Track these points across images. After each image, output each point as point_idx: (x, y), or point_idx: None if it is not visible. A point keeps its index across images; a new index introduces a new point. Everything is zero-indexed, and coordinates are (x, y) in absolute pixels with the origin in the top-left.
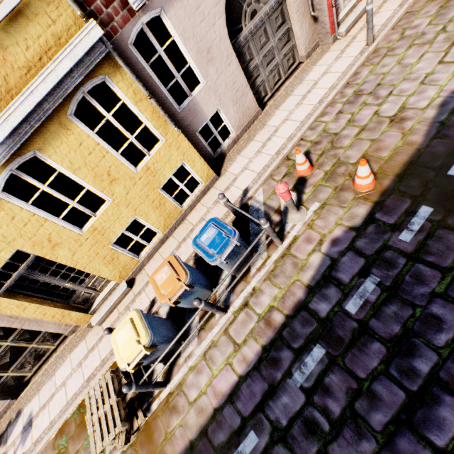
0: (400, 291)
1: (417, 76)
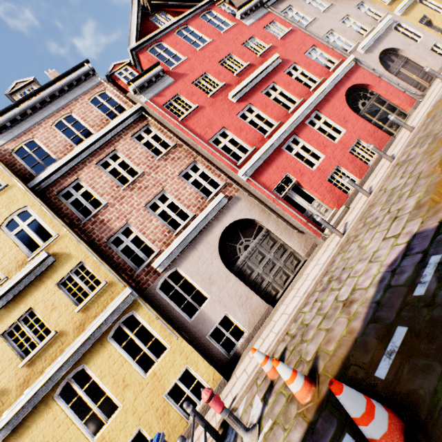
0: None
1: (367, 255)
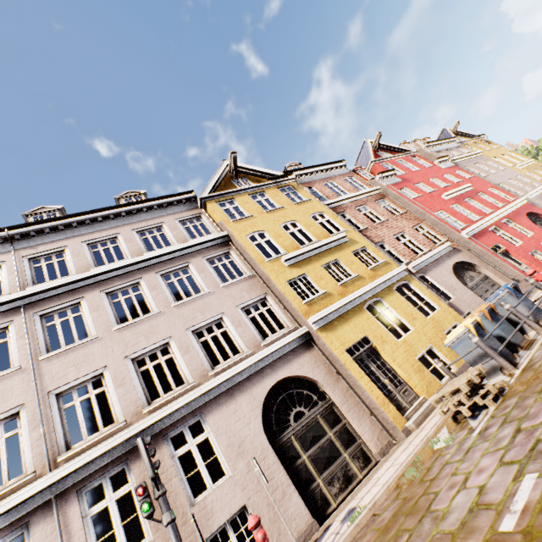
0: None
1: None
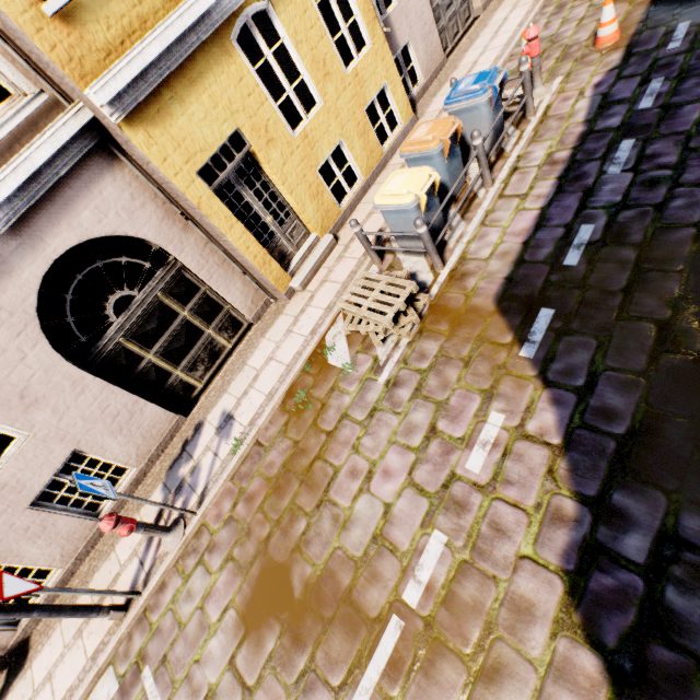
0: (690, 72)
1: None
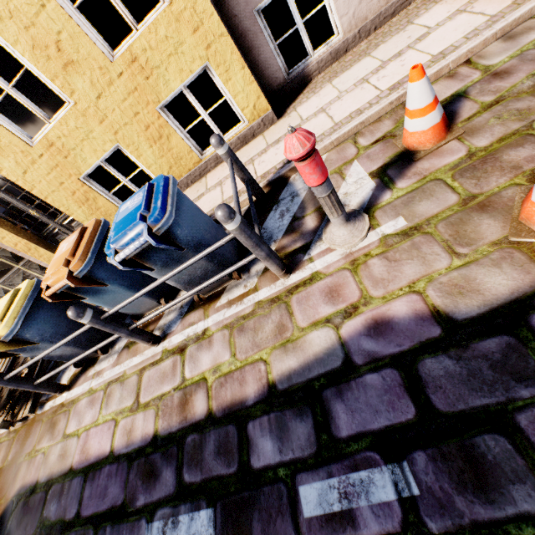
0: None
1: None
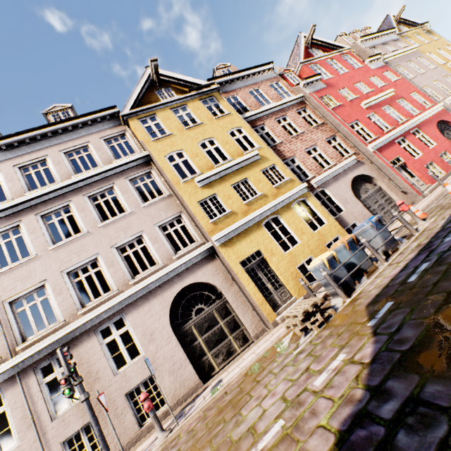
0: None
1: None
